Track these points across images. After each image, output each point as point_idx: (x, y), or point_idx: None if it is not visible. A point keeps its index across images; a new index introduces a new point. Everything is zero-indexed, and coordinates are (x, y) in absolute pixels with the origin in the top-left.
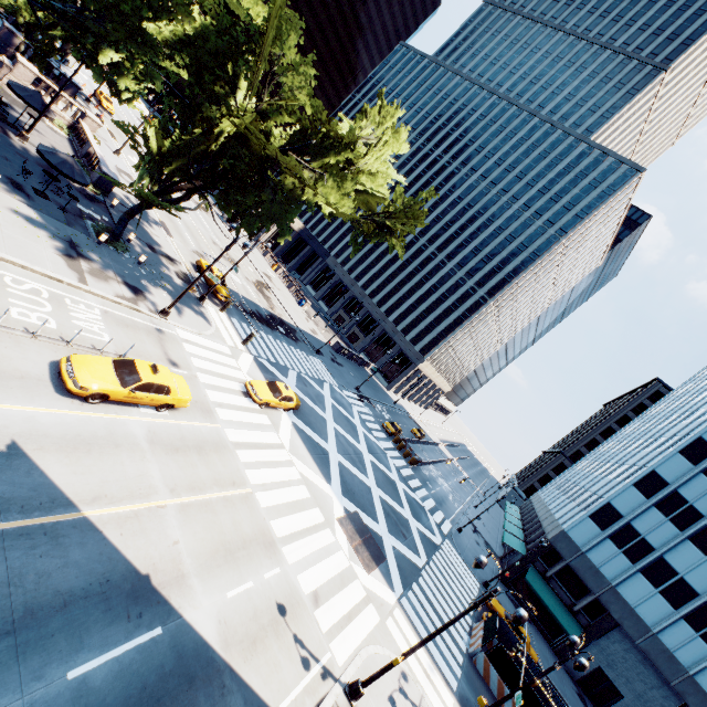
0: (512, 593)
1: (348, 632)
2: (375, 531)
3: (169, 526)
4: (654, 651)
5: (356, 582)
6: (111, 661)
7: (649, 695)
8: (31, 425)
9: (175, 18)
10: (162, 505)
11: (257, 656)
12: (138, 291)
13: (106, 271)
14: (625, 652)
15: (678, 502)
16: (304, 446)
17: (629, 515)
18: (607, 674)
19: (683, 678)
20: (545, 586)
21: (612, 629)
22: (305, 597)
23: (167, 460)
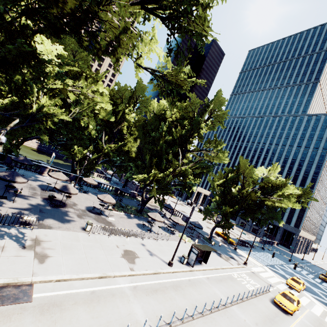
0: None
1: None
2: None
3: None
4: None
5: None
6: None
7: None
8: None
9: (207, 173)
10: None
11: None
12: (233, 258)
13: (225, 255)
14: None
15: None
16: None
17: None
18: None
19: None
20: None
21: None
22: None
23: None
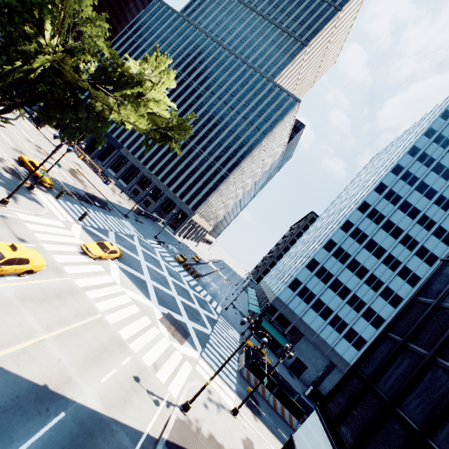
0: (255, 335)
1: (177, 379)
2: (181, 321)
3: (51, 351)
4: (318, 342)
5: (176, 352)
6: (35, 441)
7: (317, 362)
8: None
9: None
10: (43, 339)
11: (128, 408)
12: None
13: None
14: (307, 346)
15: (324, 271)
16: (129, 280)
17: (304, 282)
18: (300, 359)
19: (329, 350)
20: (271, 326)
21: (301, 337)
22: (149, 368)
23: (37, 309)
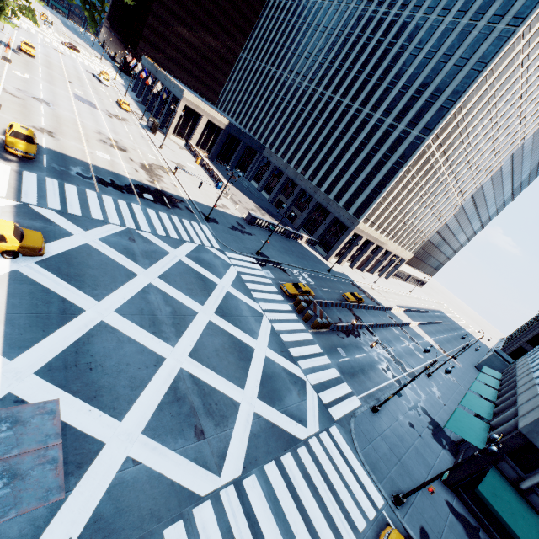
0: (464, 504)
1: None
2: (86, 436)
3: None
4: None
5: None
6: None
7: None
8: None
9: None
10: None
11: None
12: None
13: None
14: None
15: None
16: (1, 301)
17: None
18: None
19: None
20: (519, 503)
21: None
22: None
23: None
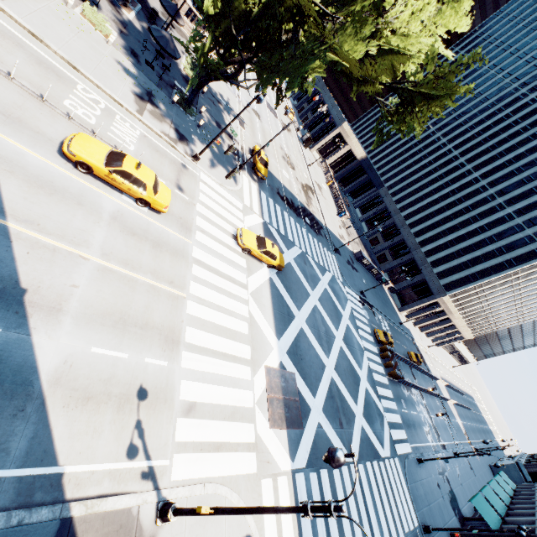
0: None
1: (206, 458)
2: (305, 400)
3: (79, 273)
4: None
5: (249, 425)
6: None
7: None
8: (17, 157)
9: None
10: (86, 257)
11: (82, 411)
12: (184, 138)
13: (166, 117)
14: None
15: None
16: (270, 299)
17: None
18: None
19: None
20: None
21: None
22: (178, 400)
23: (118, 235)
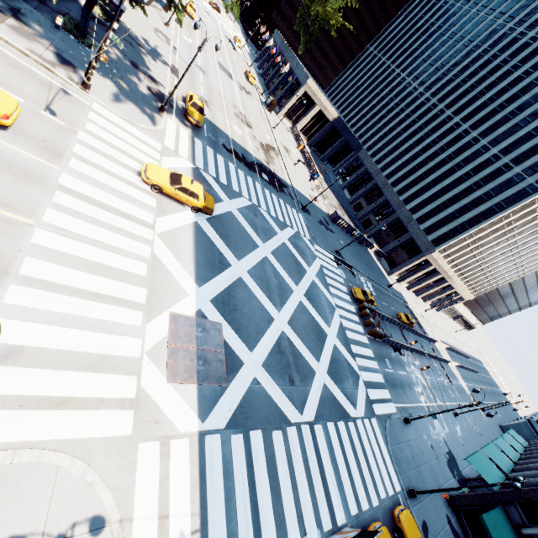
0: (460, 525)
1: (29, 417)
2: (235, 353)
3: None
4: None
5: (128, 378)
6: None
7: None
8: None
9: None
10: None
11: None
12: (70, 65)
13: (40, 38)
14: None
15: None
16: (191, 243)
17: None
18: None
19: None
20: None
21: None
22: None
23: None
